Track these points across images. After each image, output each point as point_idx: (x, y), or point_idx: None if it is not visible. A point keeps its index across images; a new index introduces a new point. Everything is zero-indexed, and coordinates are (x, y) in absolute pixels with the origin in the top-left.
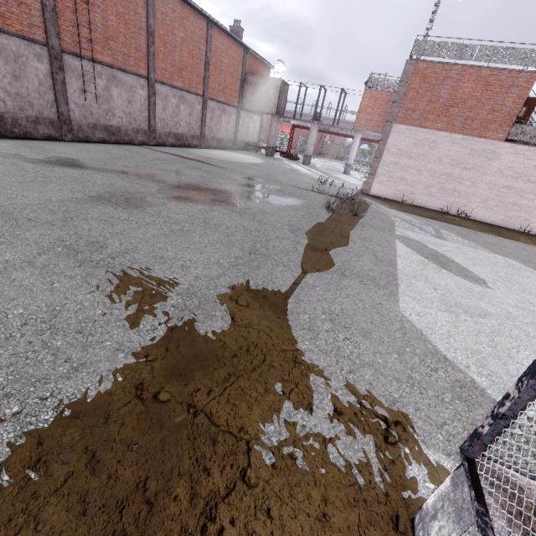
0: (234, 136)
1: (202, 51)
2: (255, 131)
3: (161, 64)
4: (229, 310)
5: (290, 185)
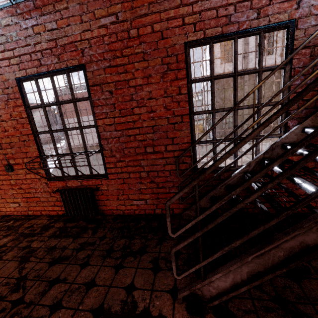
0: None
1: None
2: None
3: None
4: None
5: None
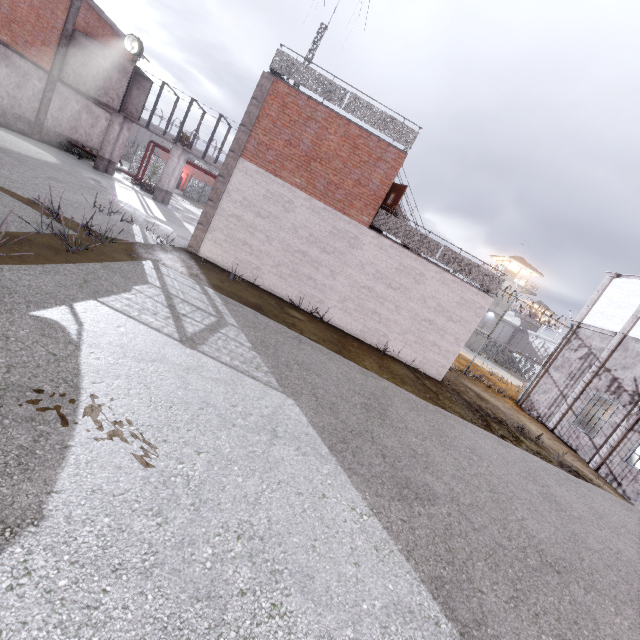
0: (35, 115)
1: None
2: (97, 133)
3: None
4: None
5: None
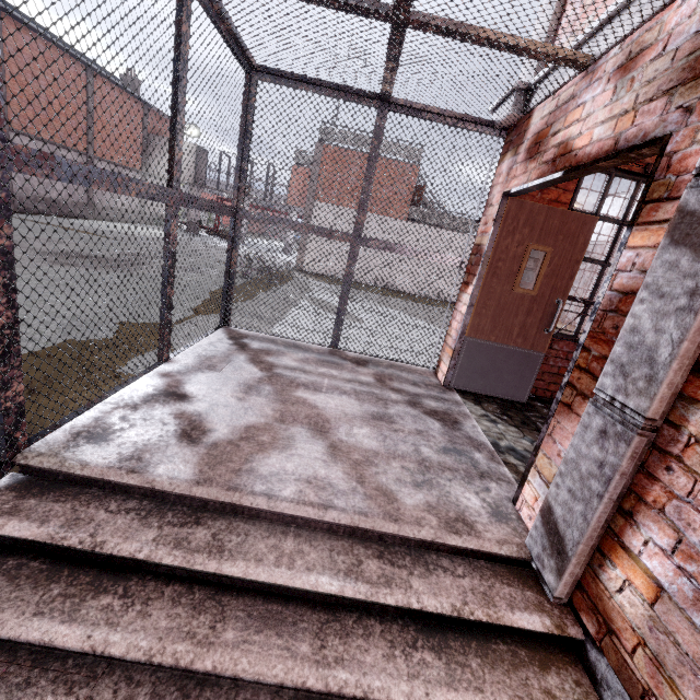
0: (139, 206)
1: (81, 100)
2: None
3: (17, 110)
4: (115, 327)
5: (209, 260)
